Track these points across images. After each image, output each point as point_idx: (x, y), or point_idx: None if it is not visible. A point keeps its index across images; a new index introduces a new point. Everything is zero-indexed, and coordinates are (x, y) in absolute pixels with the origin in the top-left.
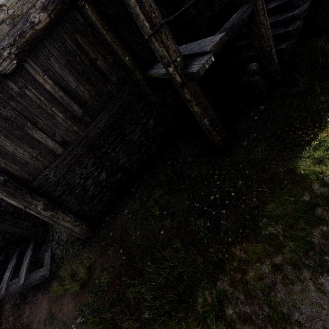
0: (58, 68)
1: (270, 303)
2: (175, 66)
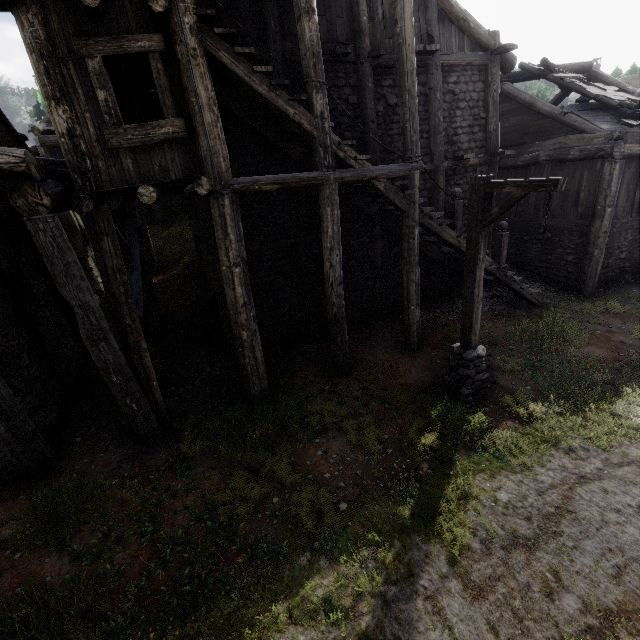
0: None
1: None
2: None
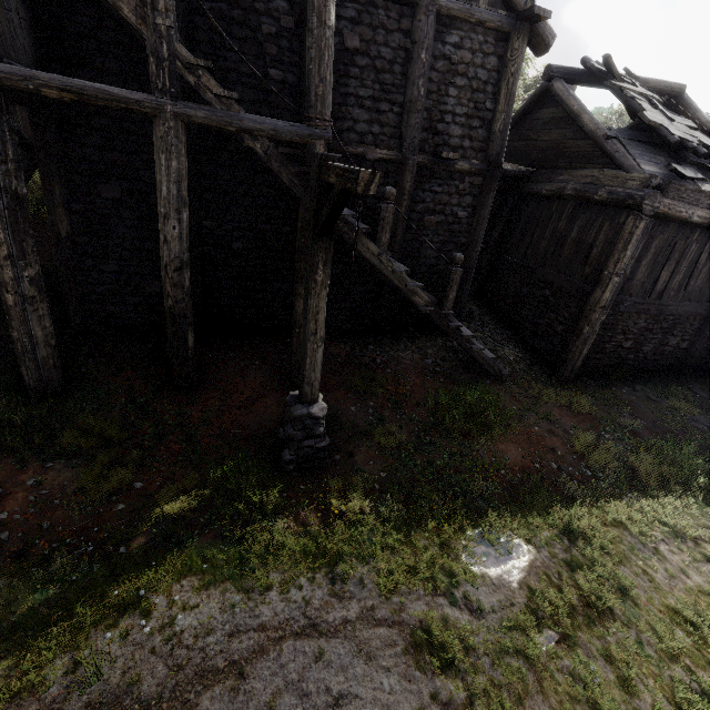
0: None
1: None
2: None
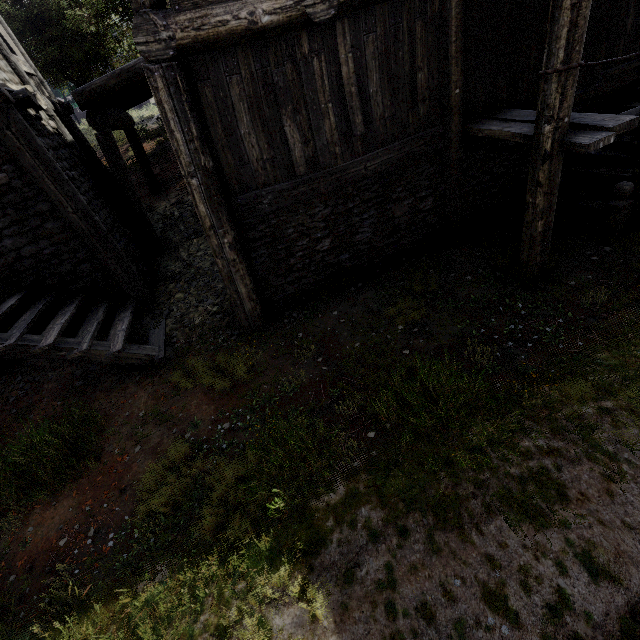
0: (370, 52)
1: (591, 440)
2: (557, 127)
